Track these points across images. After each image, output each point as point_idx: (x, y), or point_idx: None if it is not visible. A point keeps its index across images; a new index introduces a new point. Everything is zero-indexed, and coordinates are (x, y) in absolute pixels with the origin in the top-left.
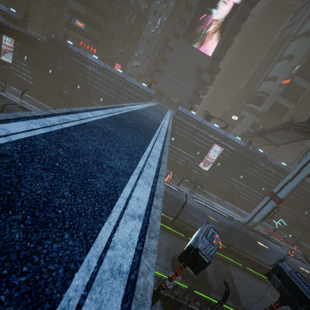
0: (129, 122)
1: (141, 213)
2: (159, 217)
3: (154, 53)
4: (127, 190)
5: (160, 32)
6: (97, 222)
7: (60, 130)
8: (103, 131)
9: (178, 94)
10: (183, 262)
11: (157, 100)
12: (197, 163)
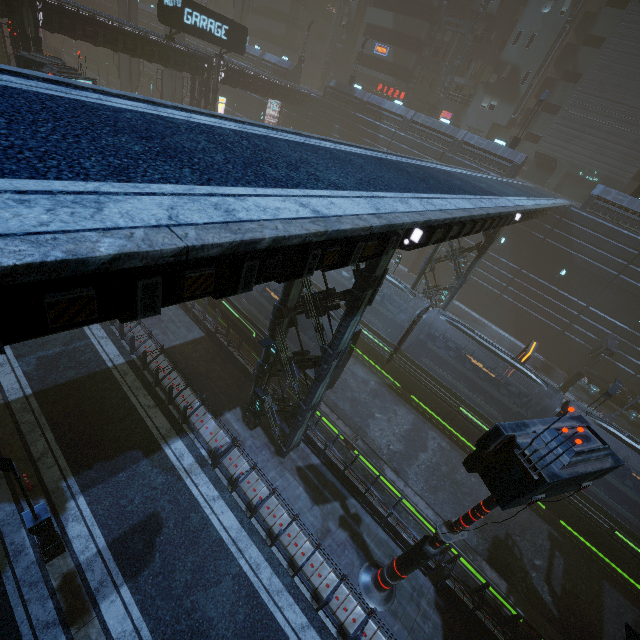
0: (410, 170)
1: (323, 212)
2: (356, 225)
3: (542, 65)
4: (319, 192)
5: (567, 6)
6: (237, 182)
7: (261, 135)
8: (338, 157)
9: (605, 159)
10: (474, 471)
11: (534, 183)
12: (638, 346)
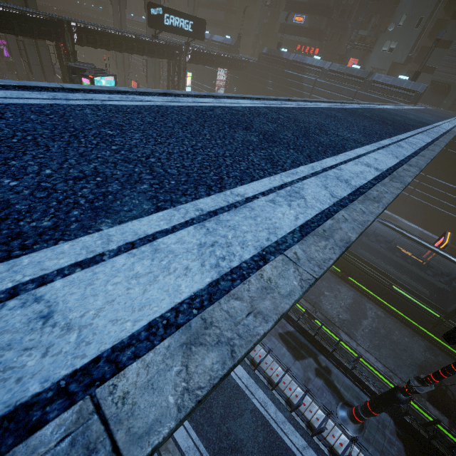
0: (367, 115)
1: (379, 168)
2: (410, 176)
3: (433, 10)
4: (359, 151)
5: None
6: (320, 154)
7: (279, 107)
8: (327, 114)
9: None
10: (455, 343)
11: (430, 105)
12: None
